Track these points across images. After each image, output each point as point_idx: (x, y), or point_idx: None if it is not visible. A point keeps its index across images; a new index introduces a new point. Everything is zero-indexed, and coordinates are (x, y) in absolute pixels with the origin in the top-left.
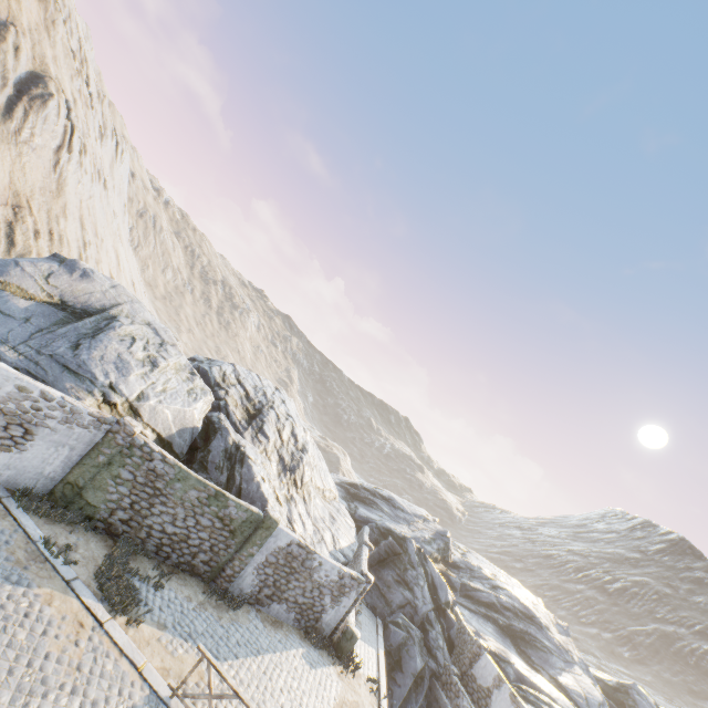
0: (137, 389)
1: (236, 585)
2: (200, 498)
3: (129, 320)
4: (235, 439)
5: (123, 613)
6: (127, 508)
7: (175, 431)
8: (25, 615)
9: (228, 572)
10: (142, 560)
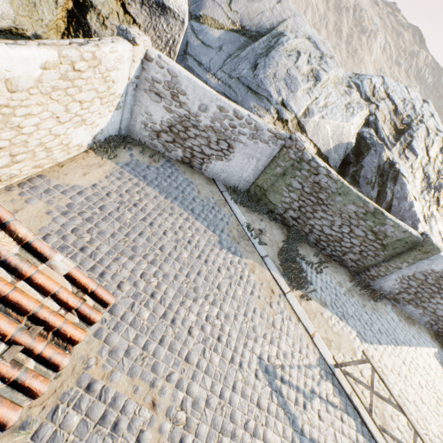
0: (303, 105)
1: (376, 283)
2: (357, 212)
3: (293, 35)
4: (388, 156)
5: (297, 288)
6: (296, 209)
7: (331, 147)
8: (240, 277)
9: (372, 273)
10: (305, 247)
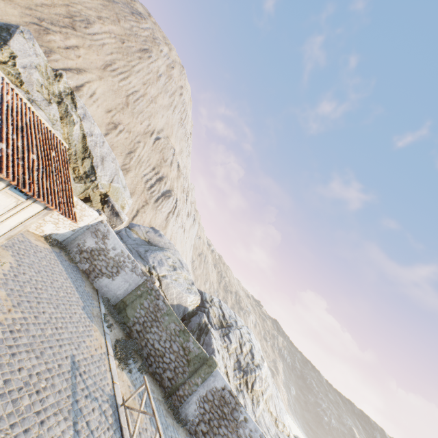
0: (163, 272)
1: (183, 409)
2: (175, 330)
3: (171, 254)
4: (206, 320)
5: (119, 360)
6: (141, 324)
7: (175, 304)
8: (85, 326)
9: (180, 392)
10: (138, 357)
